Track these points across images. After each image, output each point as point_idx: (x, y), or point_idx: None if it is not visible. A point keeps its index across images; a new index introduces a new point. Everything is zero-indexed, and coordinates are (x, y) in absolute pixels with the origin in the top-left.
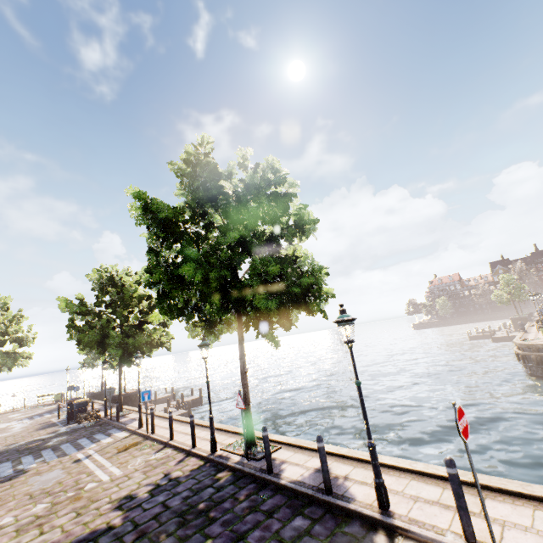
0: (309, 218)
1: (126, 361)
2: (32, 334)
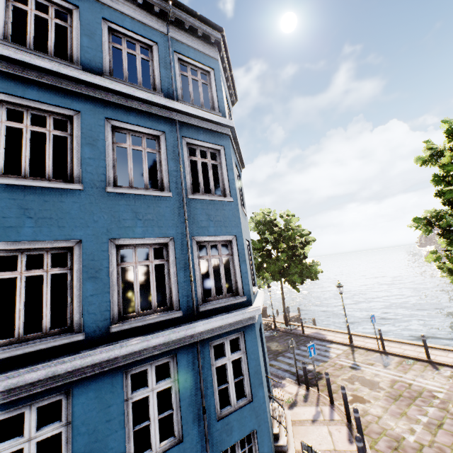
0: None
1: (295, 286)
2: None
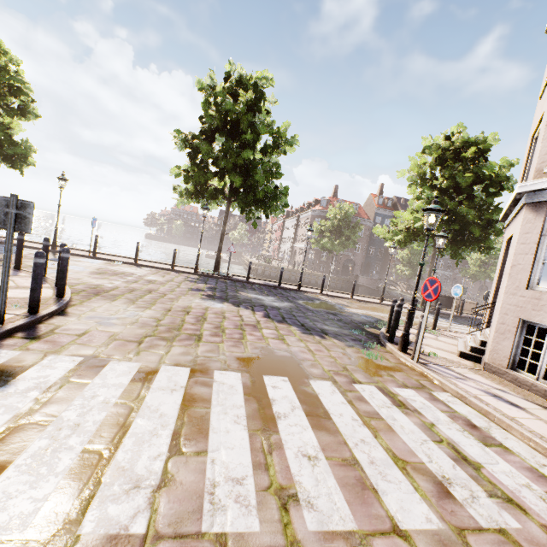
0: None
1: None
2: None
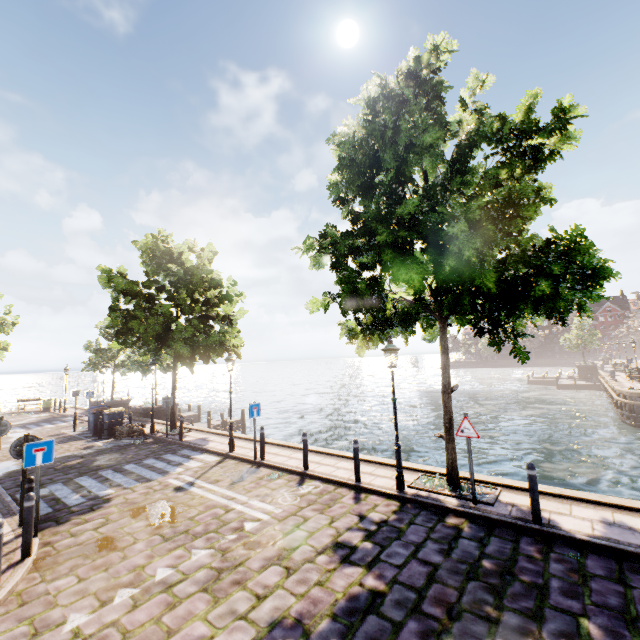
0: (547, 195)
1: (190, 364)
2: (12, 318)
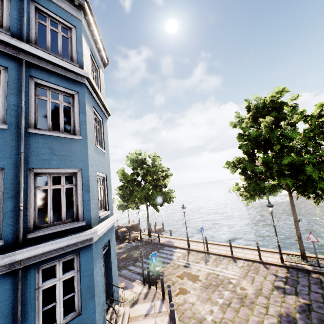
0: None
1: (156, 208)
2: None
